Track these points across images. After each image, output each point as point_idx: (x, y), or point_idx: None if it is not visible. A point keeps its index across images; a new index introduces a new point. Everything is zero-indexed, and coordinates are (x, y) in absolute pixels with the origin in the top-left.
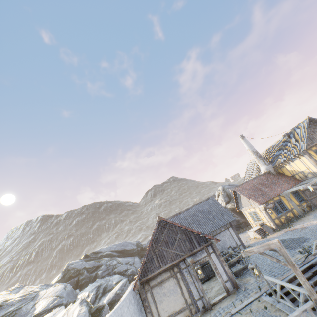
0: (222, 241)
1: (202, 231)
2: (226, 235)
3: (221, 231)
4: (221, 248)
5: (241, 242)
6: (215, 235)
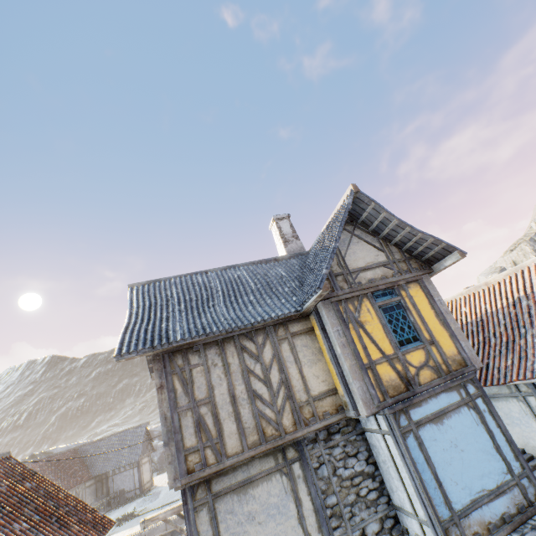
0: (121, 481)
1: (103, 468)
2: (129, 474)
3: (124, 469)
4: (118, 488)
5: (140, 486)
6: (118, 473)
